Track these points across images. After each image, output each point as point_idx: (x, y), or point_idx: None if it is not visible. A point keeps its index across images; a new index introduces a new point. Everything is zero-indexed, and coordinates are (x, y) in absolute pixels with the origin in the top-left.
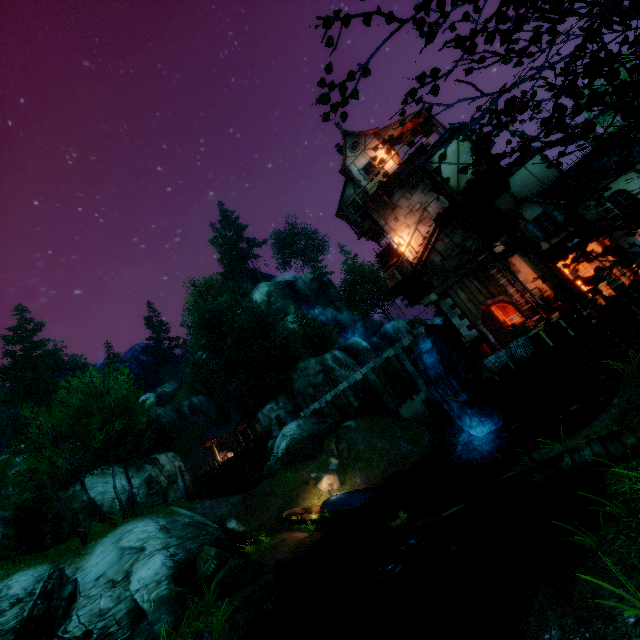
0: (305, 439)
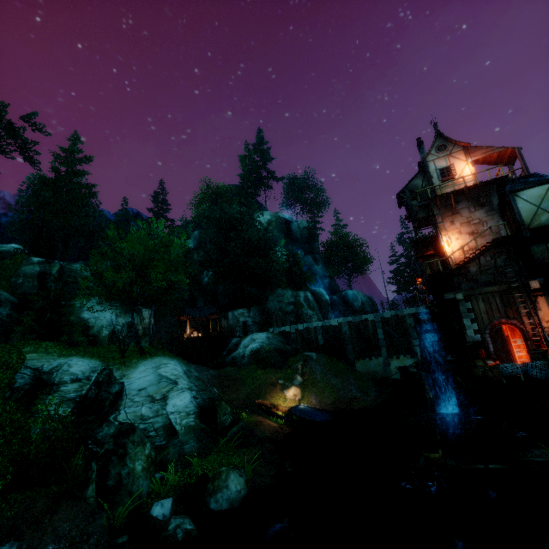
0: (275, 351)
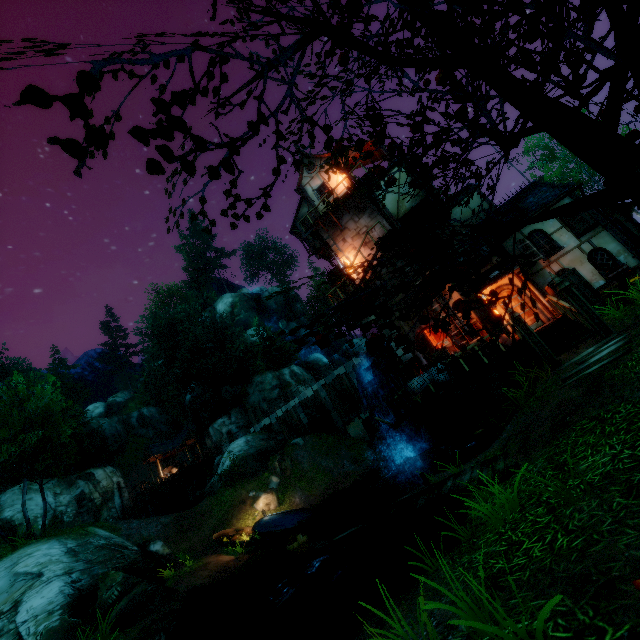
0: (250, 456)
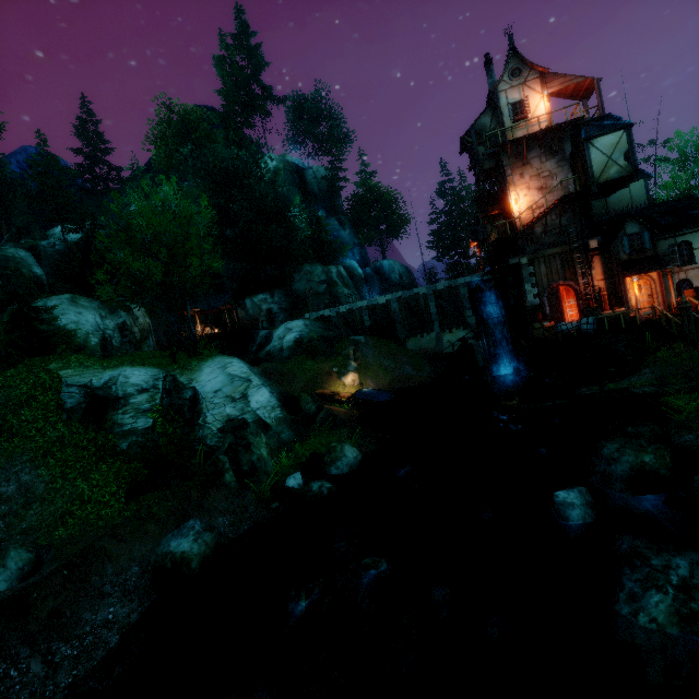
0: (319, 339)
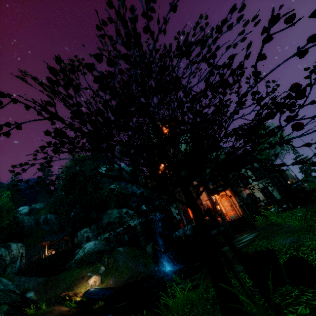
0: (94, 252)
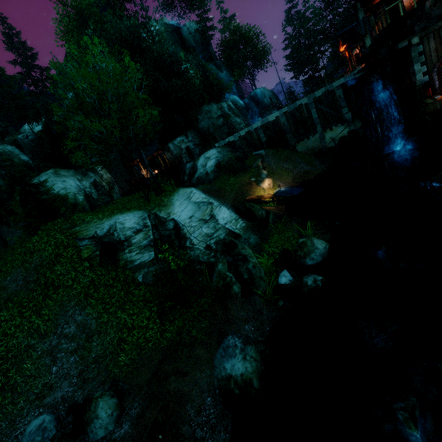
0: (232, 159)
